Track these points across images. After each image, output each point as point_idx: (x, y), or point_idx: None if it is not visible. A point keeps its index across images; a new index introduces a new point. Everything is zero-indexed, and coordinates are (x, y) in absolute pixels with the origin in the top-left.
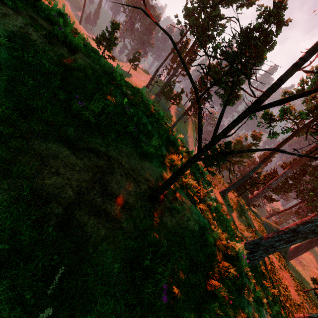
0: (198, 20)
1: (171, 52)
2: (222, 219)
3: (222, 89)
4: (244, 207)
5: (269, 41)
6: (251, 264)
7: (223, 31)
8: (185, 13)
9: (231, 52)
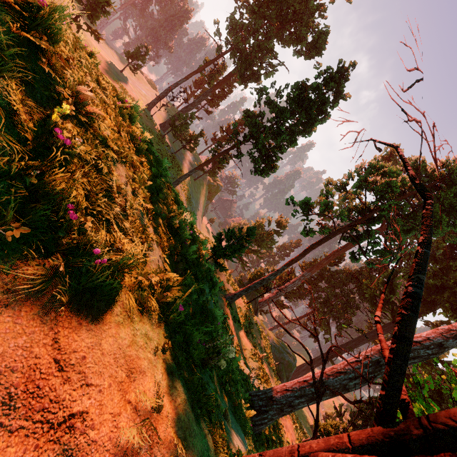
0: (245, 44)
1: (197, 71)
2: (231, 370)
3: (258, 150)
4: (253, 320)
5: (323, 111)
6: (256, 431)
7: (272, 73)
8: (230, 25)
9: (279, 105)
